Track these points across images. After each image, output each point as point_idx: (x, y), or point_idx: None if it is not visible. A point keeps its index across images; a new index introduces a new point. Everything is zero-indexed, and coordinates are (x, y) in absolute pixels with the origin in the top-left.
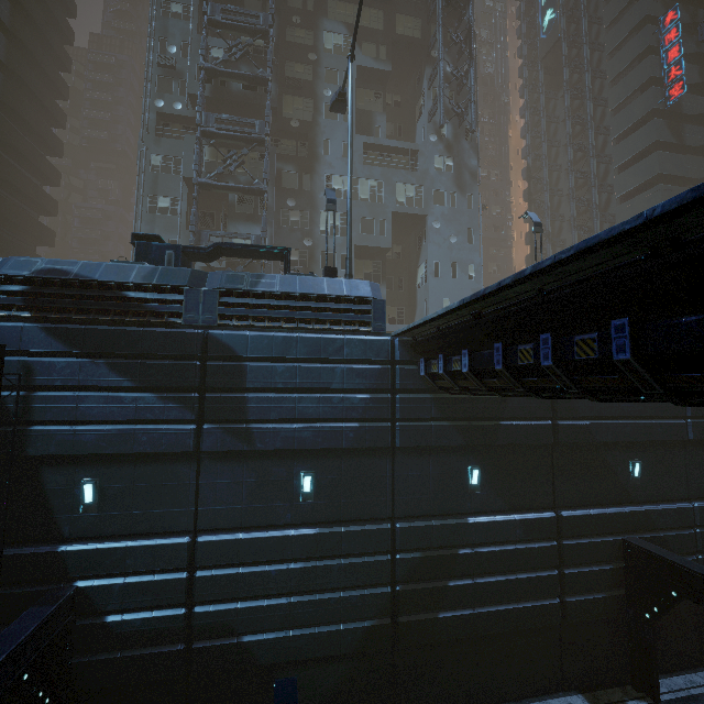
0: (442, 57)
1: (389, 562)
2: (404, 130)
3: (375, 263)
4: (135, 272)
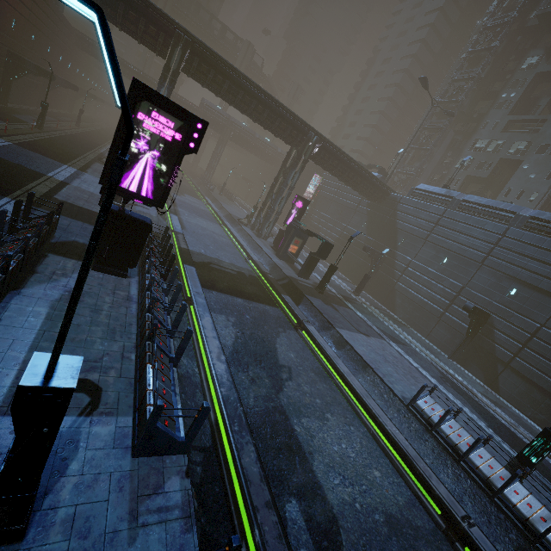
0: None
1: (341, 232)
2: None
3: (481, 186)
4: None
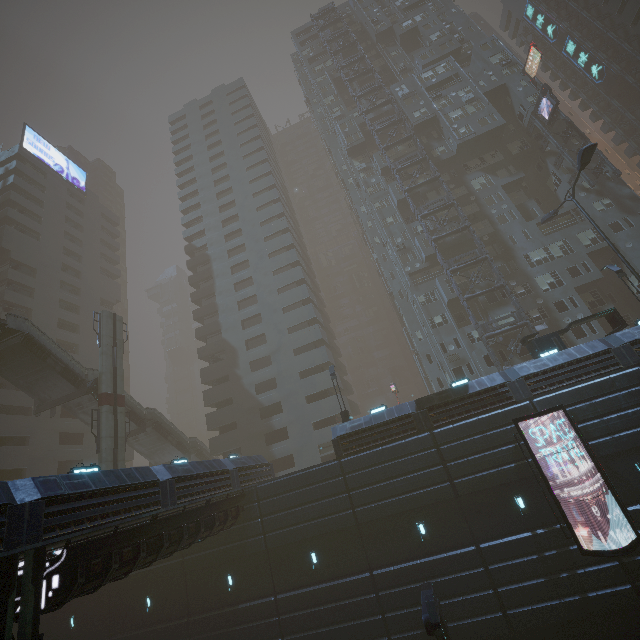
0: (564, 150)
1: None
2: (541, 199)
3: (591, 292)
4: (574, 352)
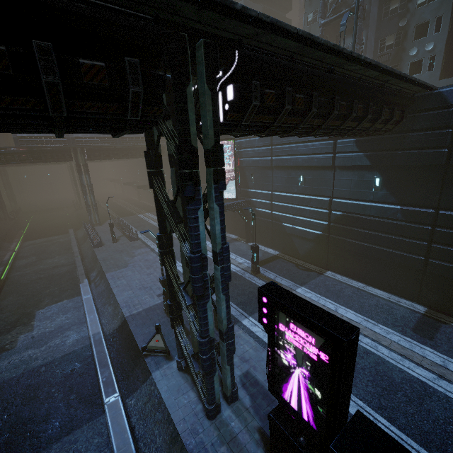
0: None
1: (327, 213)
2: None
3: None
4: None
